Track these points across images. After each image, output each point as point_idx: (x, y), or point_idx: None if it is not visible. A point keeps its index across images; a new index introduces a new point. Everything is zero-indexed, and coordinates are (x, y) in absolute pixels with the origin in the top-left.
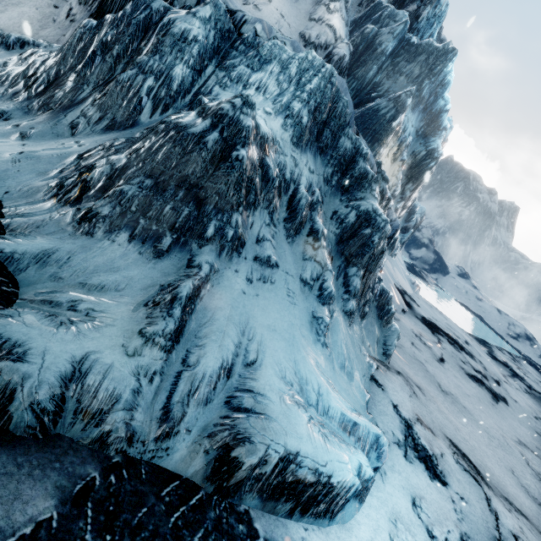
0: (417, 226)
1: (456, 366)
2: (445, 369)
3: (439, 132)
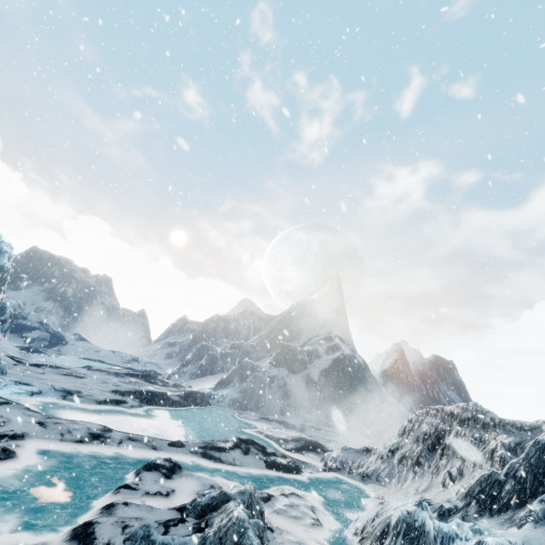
0: (14, 316)
1: (54, 373)
2: (46, 375)
3: (2, 254)
